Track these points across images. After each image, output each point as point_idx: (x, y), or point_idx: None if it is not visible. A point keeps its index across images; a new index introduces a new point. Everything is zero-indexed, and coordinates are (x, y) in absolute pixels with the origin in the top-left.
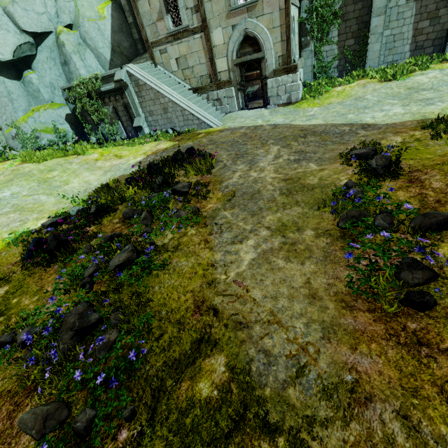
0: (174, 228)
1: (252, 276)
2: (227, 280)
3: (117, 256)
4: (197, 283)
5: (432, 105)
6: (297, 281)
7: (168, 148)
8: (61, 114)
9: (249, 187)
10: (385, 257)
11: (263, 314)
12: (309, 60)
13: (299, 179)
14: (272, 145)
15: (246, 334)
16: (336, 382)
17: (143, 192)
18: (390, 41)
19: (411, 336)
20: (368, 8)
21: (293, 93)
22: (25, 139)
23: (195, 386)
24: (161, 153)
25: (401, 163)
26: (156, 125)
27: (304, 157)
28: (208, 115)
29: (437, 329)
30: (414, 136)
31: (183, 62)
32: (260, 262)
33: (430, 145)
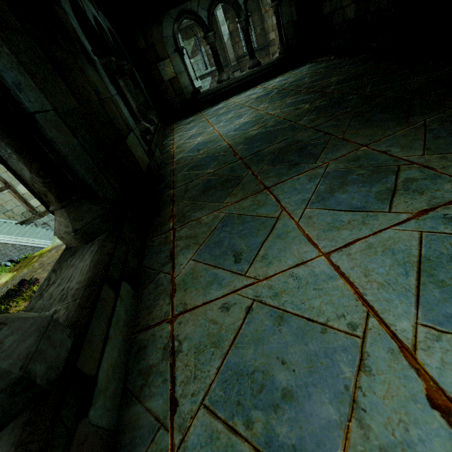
0: None
1: None
2: None
3: None
4: None
5: None
6: None
7: (8, 281)
8: None
9: None
10: None
11: None
12: None
13: None
14: None
15: None
16: None
17: None
18: None
19: None
20: None
21: None
22: None
23: None
24: (2, 289)
25: None
26: None
27: None
28: (38, 240)
29: None
30: None
31: (2, 208)
32: None
33: None
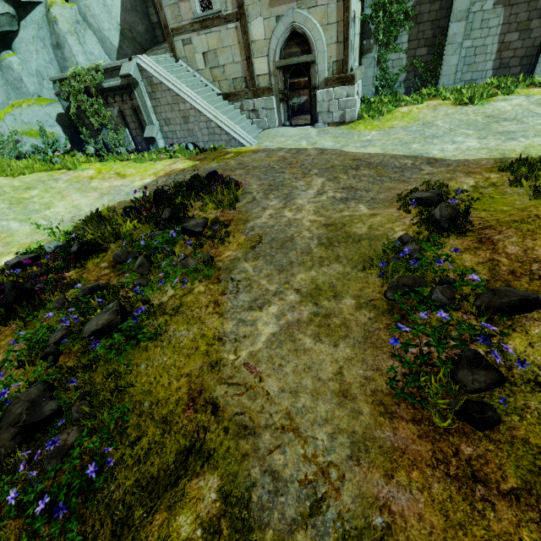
0: (178, 281)
1: (269, 358)
2: (236, 362)
3: (95, 318)
4: (197, 364)
5: (513, 140)
6: (326, 370)
7: (186, 168)
8: (51, 113)
9: (280, 231)
10: (440, 348)
11: (277, 416)
12: (371, 70)
13: (344, 226)
14: (316, 176)
15: (251, 444)
16: (361, 526)
17: (145, 228)
18: (471, 55)
19: (465, 466)
20: (447, 10)
21: (348, 110)
22: (1, 143)
23: (173, 520)
24: (176, 175)
25: (471, 214)
26: (173, 138)
27: (354, 195)
28: (241, 130)
29: (499, 459)
30: (489, 180)
31: (212, 59)
32: (281, 338)
33: (508, 194)
